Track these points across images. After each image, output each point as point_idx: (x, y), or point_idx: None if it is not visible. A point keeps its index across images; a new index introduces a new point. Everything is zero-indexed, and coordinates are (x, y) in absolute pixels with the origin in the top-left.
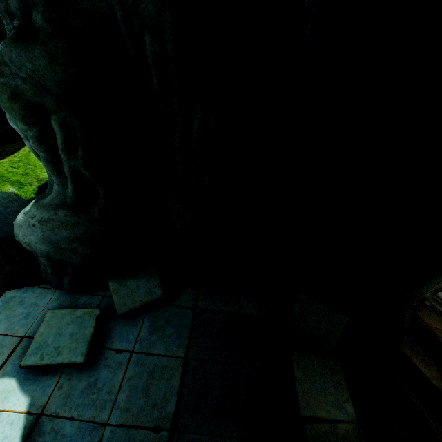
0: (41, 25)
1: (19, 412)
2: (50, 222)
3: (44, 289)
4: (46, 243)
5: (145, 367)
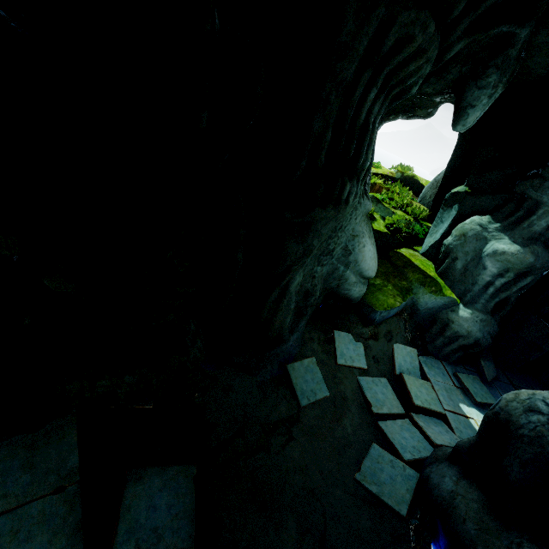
0: None
1: None
2: (485, 321)
3: (433, 358)
4: (481, 333)
5: None
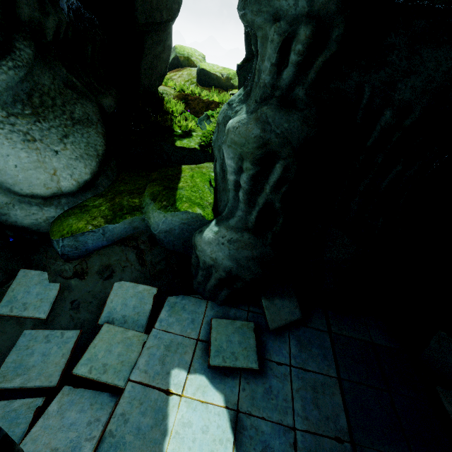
0: (301, 97)
1: (220, 406)
2: (237, 243)
3: (197, 298)
4: (231, 260)
5: (306, 382)
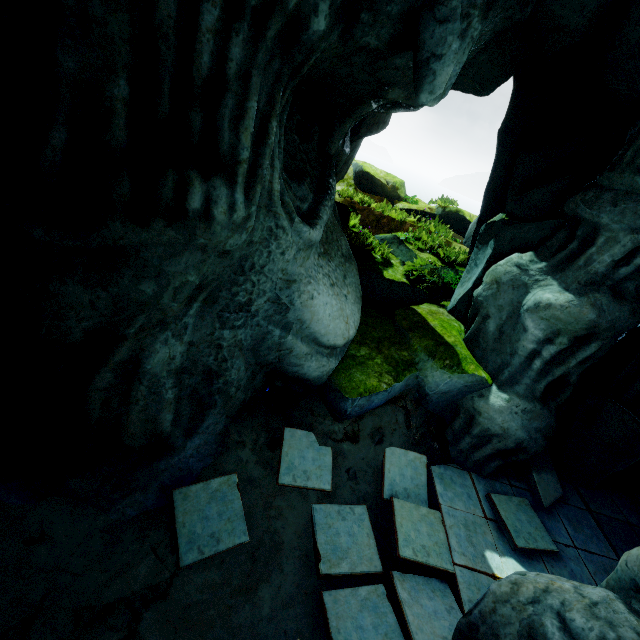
0: (630, 291)
1: None
2: (531, 413)
3: (457, 468)
4: (524, 431)
5: (597, 565)
